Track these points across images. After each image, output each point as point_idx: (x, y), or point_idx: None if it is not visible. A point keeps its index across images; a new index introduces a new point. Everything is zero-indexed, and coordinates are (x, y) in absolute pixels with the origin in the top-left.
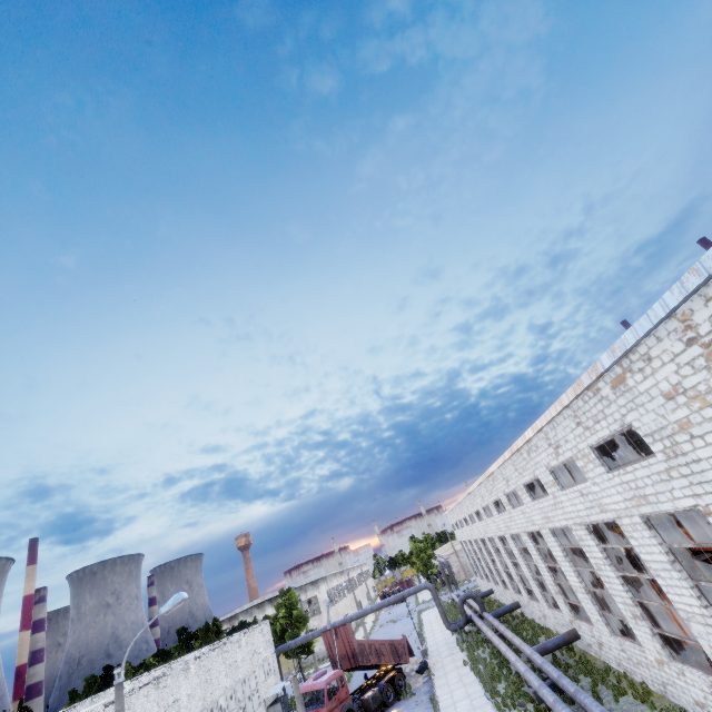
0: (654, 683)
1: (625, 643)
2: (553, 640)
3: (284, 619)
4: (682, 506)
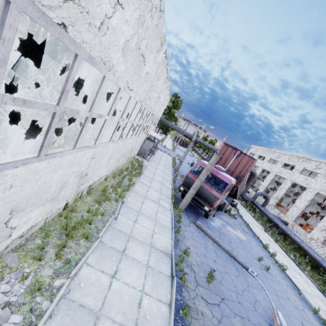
0: None
1: None
2: None
3: (167, 107)
4: None
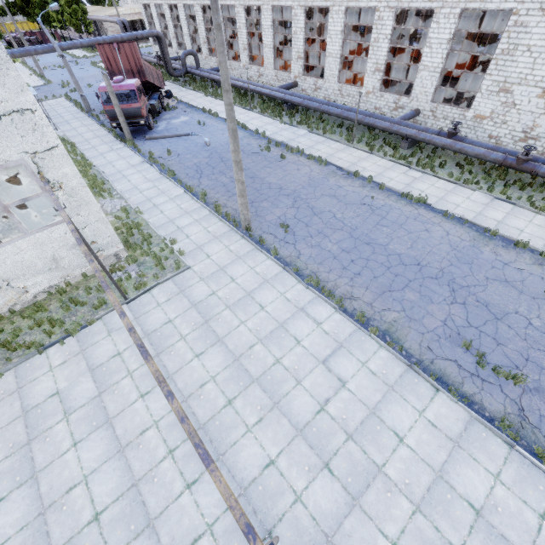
0: (350, 104)
1: (347, 86)
2: (287, 85)
3: None
4: (504, 7)
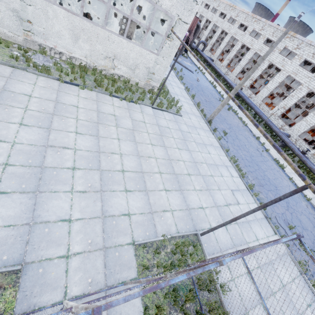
0: None
1: (265, 105)
2: None
3: None
4: None
